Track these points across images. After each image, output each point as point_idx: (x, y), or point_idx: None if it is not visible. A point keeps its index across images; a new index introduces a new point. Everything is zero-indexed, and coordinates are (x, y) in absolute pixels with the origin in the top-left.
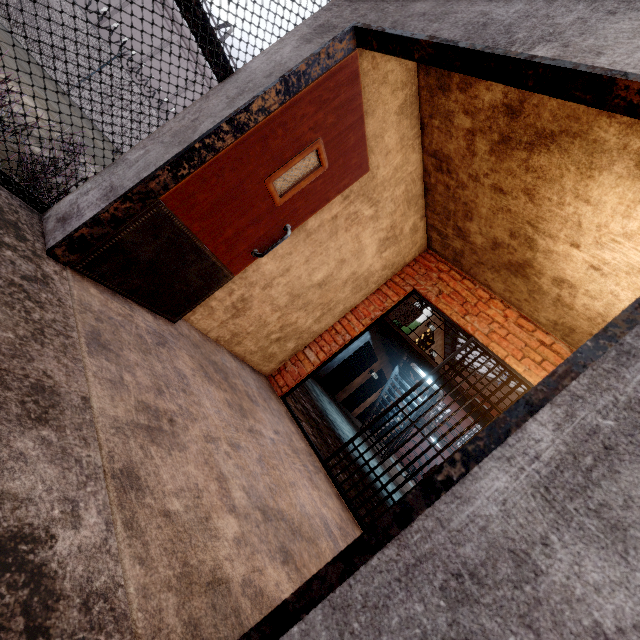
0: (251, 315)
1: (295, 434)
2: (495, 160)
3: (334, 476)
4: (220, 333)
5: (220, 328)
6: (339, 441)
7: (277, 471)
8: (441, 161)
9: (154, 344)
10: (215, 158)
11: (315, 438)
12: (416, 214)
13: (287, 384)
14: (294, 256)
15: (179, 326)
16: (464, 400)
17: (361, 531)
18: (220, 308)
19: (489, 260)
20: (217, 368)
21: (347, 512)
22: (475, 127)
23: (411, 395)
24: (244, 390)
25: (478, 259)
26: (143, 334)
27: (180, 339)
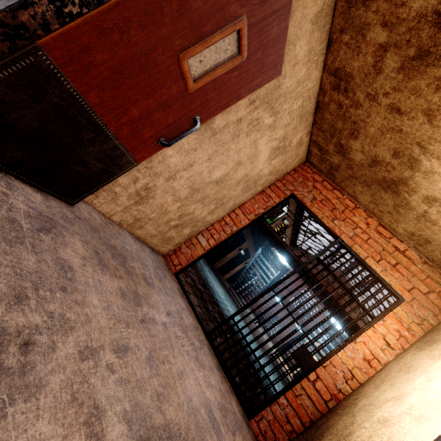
0: (154, 203)
1: (185, 310)
2: (402, 78)
3: (215, 346)
4: (123, 217)
5: (123, 213)
6: (216, 305)
7: (167, 364)
8: (340, 79)
9: (33, 230)
10: (118, 0)
11: (200, 308)
12: (304, 130)
13: (181, 263)
14: (198, 152)
15: (78, 209)
16: (308, 277)
17: (236, 399)
18: (124, 194)
19: (363, 175)
20: (115, 253)
21: (225, 382)
22: (390, 41)
23: (266, 267)
24: (141, 273)
25: (352, 174)
26: (18, 217)
27: (75, 223)
